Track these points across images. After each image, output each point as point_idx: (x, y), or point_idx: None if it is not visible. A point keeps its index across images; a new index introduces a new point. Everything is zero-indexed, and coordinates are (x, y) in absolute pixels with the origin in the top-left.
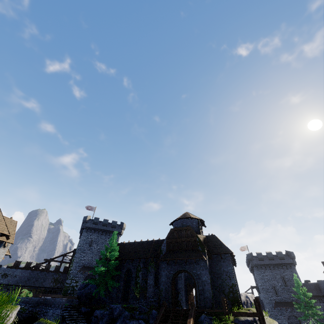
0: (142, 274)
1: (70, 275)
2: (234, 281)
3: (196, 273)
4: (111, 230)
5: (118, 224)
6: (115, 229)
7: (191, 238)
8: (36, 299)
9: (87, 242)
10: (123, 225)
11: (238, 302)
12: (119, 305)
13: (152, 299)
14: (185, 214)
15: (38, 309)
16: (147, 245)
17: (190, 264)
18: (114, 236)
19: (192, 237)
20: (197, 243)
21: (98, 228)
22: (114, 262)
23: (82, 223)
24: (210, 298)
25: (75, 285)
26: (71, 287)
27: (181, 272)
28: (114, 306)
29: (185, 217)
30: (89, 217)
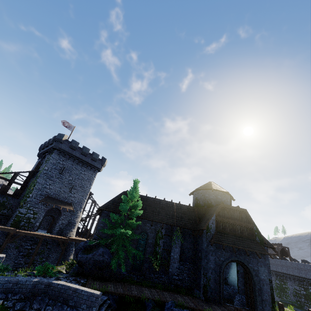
0: (163, 243)
1: (27, 203)
2: (270, 276)
3: (253, 268)
4: (90, 162)
5: (99, 158)
6: (94, 162)
7: (247, 224)
8: (28, 284)
9: (57, 168)
10: (105, 161)
11: (273, 299)
12: (187, 310)
13: (176, 277)
14: (214, 184)
15: (36, 306)
16: (167, 207)
17: (245, 255)
18: (137, 186)
19: (247, 223)
20: (255, 232)
21: (76, 155)
22: (136, 223)
23: (55, 141)
24: (269, 301)
25: (32, 217)
26: (25, 218)
27: (234, 261)
28: (178, 310)
29: (222, 191)
30: (65, 137)
